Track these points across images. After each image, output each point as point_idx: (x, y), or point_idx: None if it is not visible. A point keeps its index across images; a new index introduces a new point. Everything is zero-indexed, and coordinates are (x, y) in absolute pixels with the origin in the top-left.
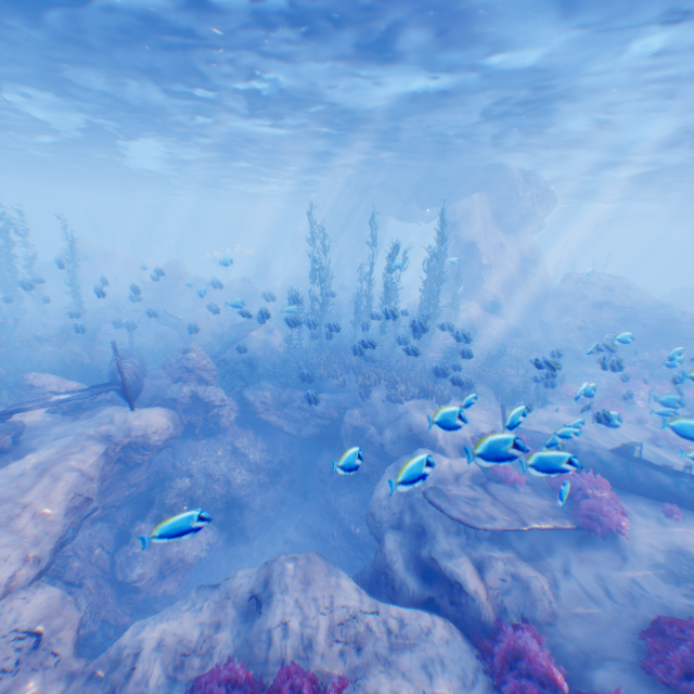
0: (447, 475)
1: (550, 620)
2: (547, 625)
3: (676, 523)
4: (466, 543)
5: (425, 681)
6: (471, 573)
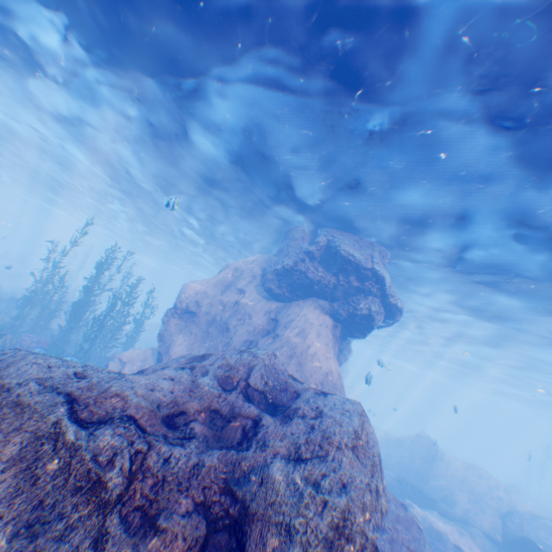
0: None
1: None
2: None
3: None
4: None
5: None
6: None
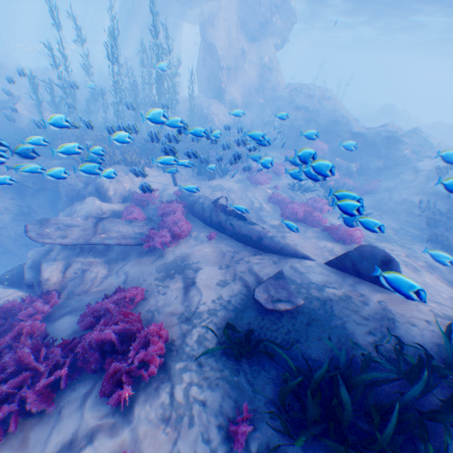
0: (94, 215)
1: (81, 293)
2: (78, 296)
3: (208, 243)
4: (76, 254)
5: None
6: (55, 270)
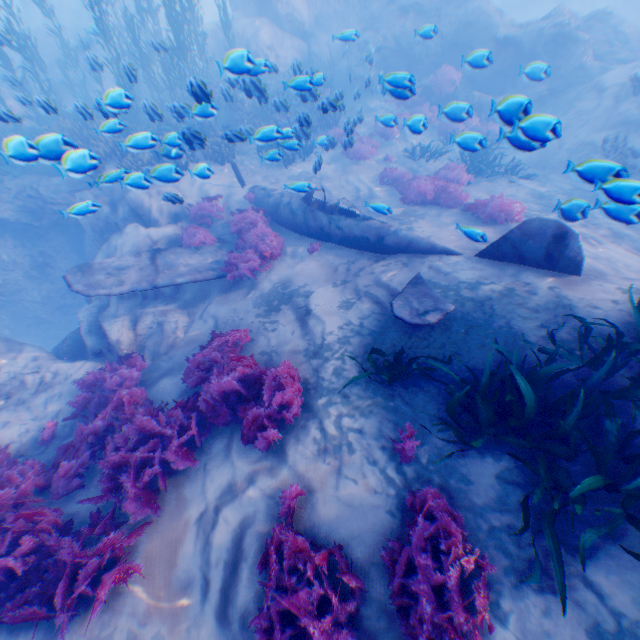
0: (144, 249)
1: (168, 351)
2: (165, 354)
3: (310, 258)
4: (140, 305)
5: (42, 410)
6: (123, 329)
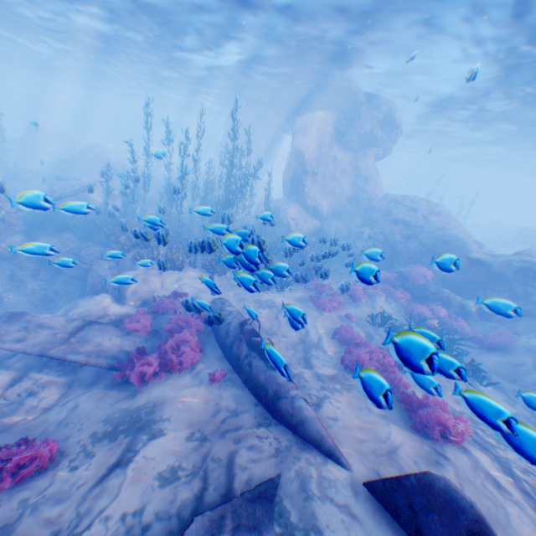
0: (93, 315)
1: None
2: None
3: (207, 385)
4: (40, 364)
5: None
6: None
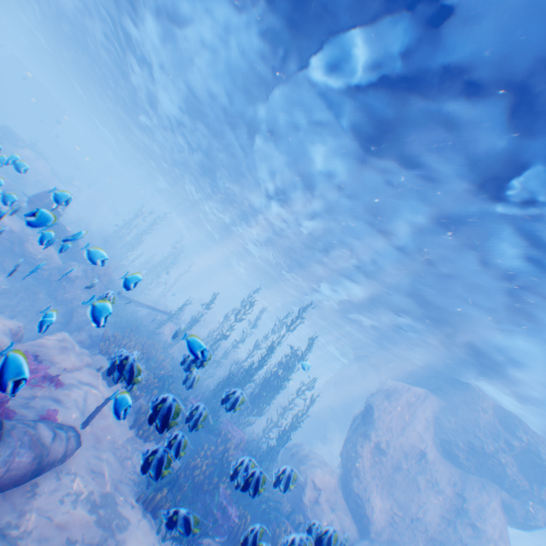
0: None
1: None
2: None
3: None
4: None
5: None
6: None
